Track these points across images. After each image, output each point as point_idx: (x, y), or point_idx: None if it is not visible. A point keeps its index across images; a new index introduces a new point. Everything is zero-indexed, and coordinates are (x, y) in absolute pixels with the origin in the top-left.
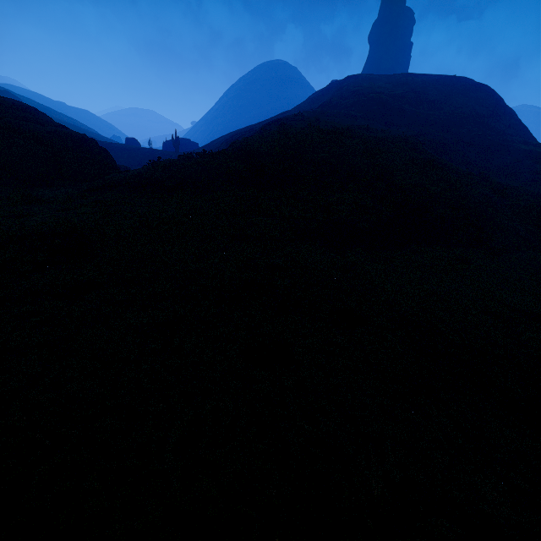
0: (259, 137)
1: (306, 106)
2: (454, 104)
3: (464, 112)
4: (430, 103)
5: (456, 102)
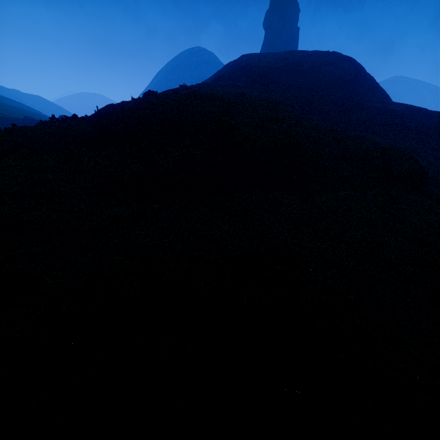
0: (121, 103)
1: (208, 81)
2: (323, 73)
3: (331, 79)
4: (304, 73)
5: (325, 71)
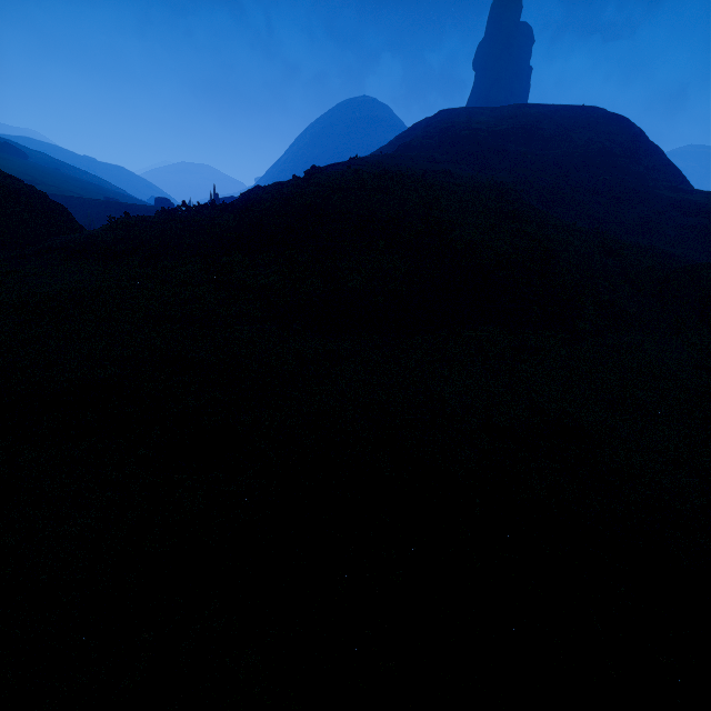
0: (274, 184)
1: (385, 150)
2: (576, 141)
3: (589, 150)
4: (544, 141)
5: (579, 138)
